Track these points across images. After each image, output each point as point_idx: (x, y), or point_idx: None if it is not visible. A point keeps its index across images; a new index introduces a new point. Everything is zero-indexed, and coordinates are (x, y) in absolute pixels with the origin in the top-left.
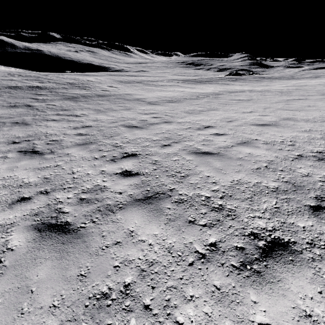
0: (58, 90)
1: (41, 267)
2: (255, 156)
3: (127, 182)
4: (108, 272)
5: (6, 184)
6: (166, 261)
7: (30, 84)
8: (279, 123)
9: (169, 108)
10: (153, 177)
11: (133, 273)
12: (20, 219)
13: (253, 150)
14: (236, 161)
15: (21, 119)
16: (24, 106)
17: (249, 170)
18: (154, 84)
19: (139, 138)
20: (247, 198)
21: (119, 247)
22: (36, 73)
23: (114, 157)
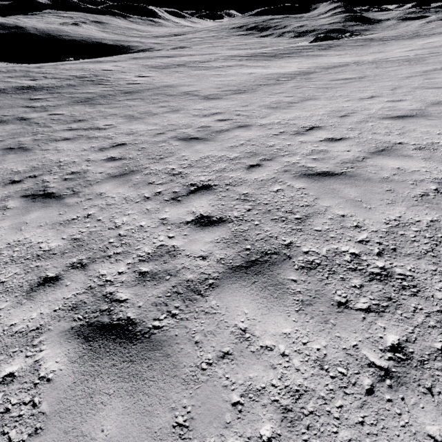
0: (61, 90)
1: (105, 413)
2: (410, 173)
3: (209, 237)
4: (226, 417)
5: (15, 254)
6: (322, 387)
7: (17, 83)
8: (427, 111)
9: (240, 103)
10: (250, 225)
11: (270, 416)
12: (49, 319)
13: (402, 162)
14: (381, 184)
15: (16, 142)
16: (15, 120)
17: (410, 200)
18: (204, 66)
19: (206, 157)
20: (425, 251)
21: (231, 363)
22: (23, 66)
23: (175, 193)
